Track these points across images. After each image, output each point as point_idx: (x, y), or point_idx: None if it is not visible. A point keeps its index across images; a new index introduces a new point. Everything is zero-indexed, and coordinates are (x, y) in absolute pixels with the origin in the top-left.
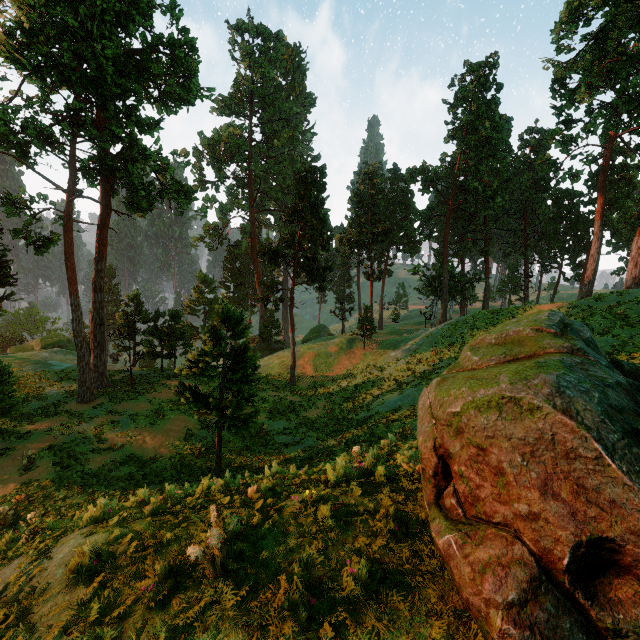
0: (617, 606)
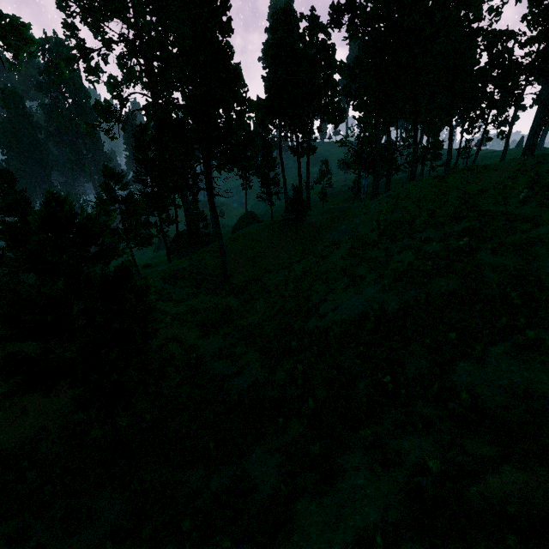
0: None
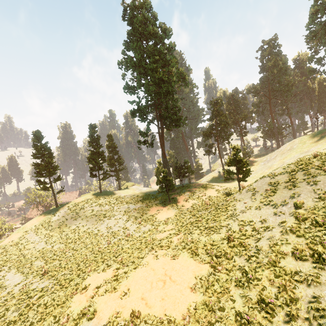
0: None
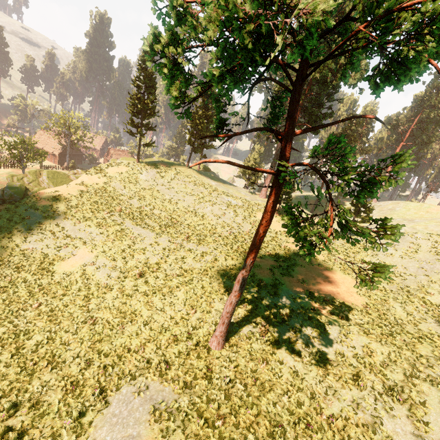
0: None
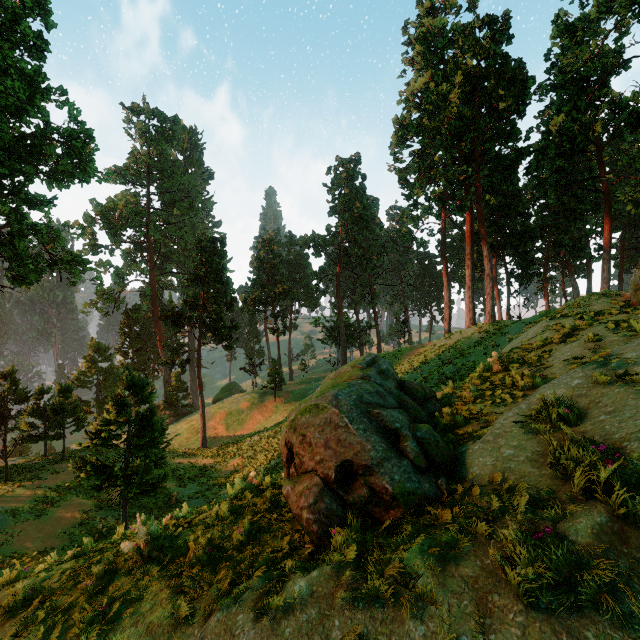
0: (355, 491)
